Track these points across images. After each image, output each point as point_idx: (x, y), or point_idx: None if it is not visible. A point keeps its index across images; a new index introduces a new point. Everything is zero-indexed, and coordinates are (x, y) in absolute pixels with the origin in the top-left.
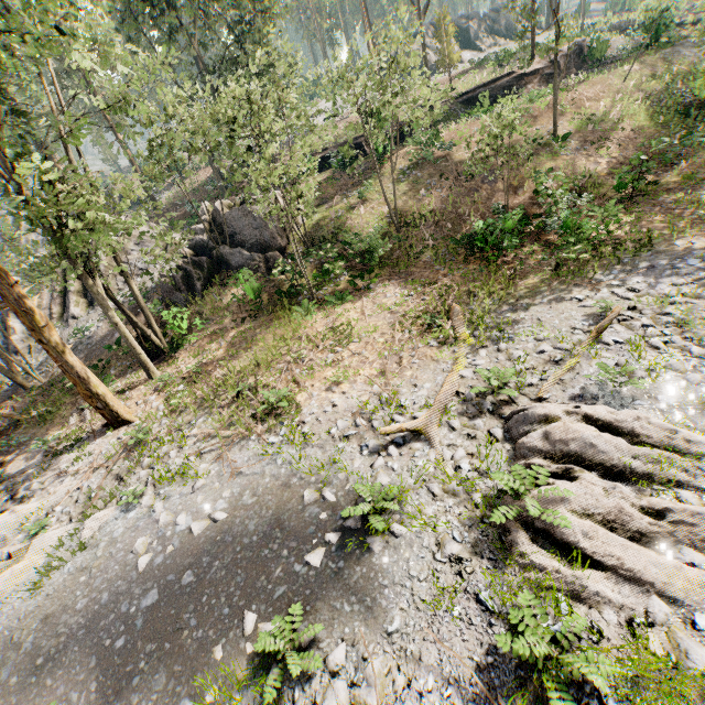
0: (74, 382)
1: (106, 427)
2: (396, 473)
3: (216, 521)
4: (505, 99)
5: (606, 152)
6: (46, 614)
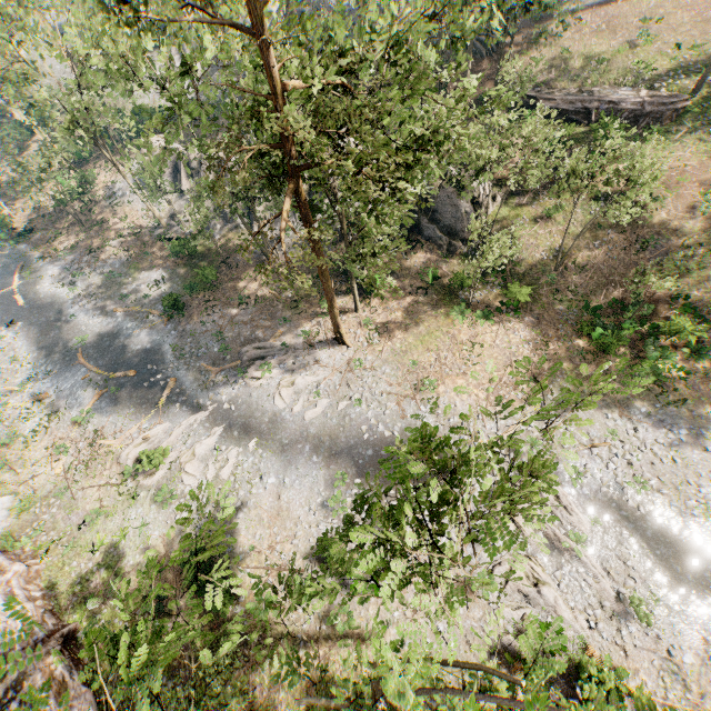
0: (334, 327)
1: (334, 340)
2: None
3: (394, 435)
4: None
5: None
6: (331, 436)
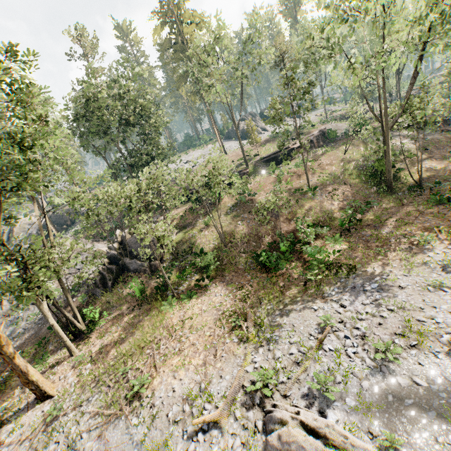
0: (19, 375)
1: (37, 400)
2: None
3: None
4: (284, 163)
5: (336, 198)
6: None
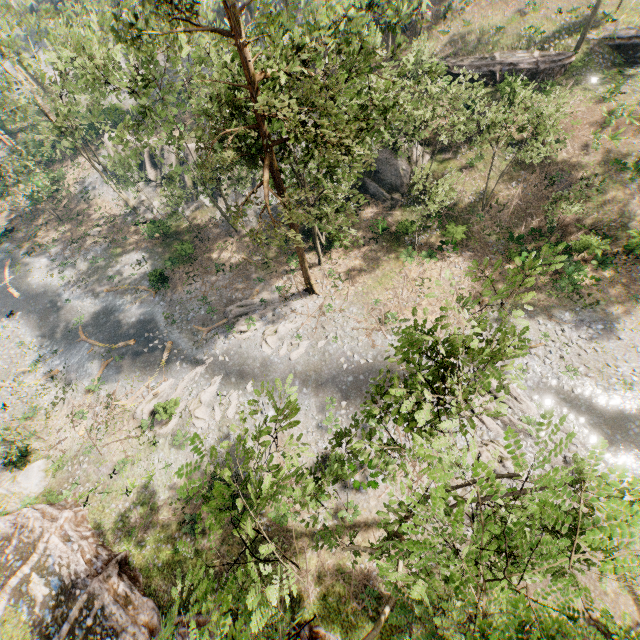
0: (305, 279)
1: (305, 292)
2: None
3: (368, 362)
4: None
5: None
6: (315, 370)
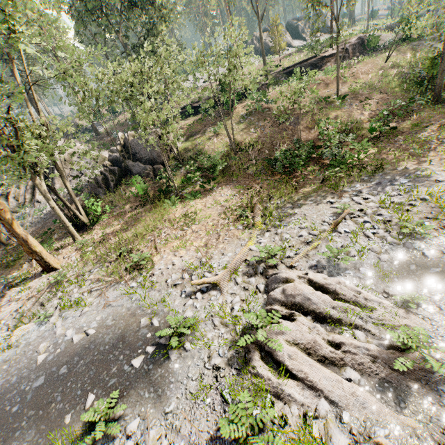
0: (21, 244)
1: (43, 272)
2: (197, 310)
3: (88, 335)
4: (311, 72)
5: (368, 107)
6: None
